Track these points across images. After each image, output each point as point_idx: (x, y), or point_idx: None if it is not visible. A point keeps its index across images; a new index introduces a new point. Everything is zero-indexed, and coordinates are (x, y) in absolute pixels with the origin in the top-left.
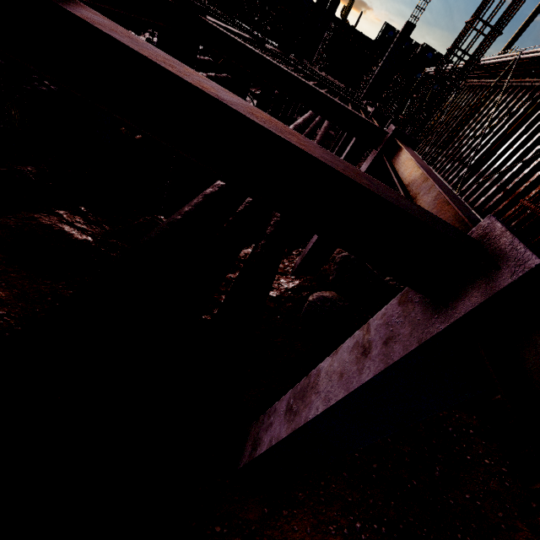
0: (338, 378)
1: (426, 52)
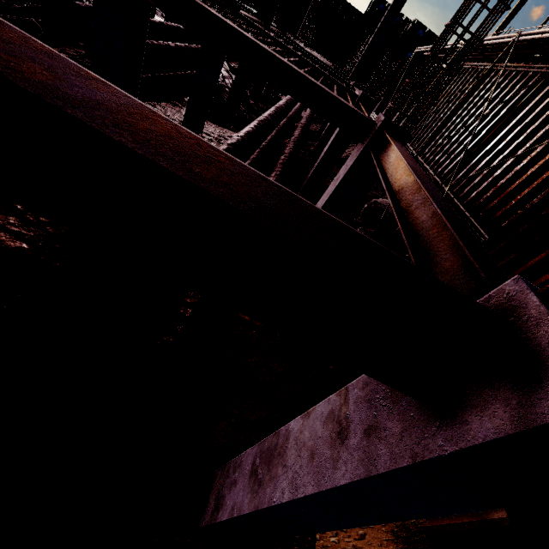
0: (308, 458)
1: (417, 30)
